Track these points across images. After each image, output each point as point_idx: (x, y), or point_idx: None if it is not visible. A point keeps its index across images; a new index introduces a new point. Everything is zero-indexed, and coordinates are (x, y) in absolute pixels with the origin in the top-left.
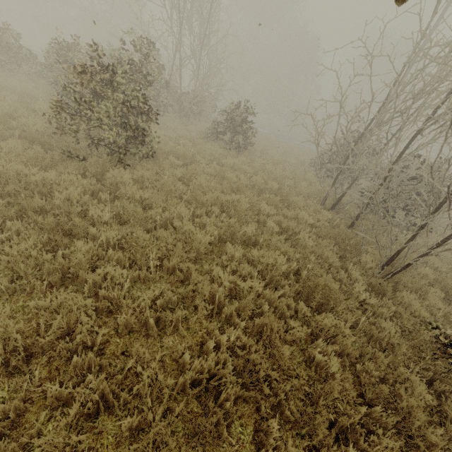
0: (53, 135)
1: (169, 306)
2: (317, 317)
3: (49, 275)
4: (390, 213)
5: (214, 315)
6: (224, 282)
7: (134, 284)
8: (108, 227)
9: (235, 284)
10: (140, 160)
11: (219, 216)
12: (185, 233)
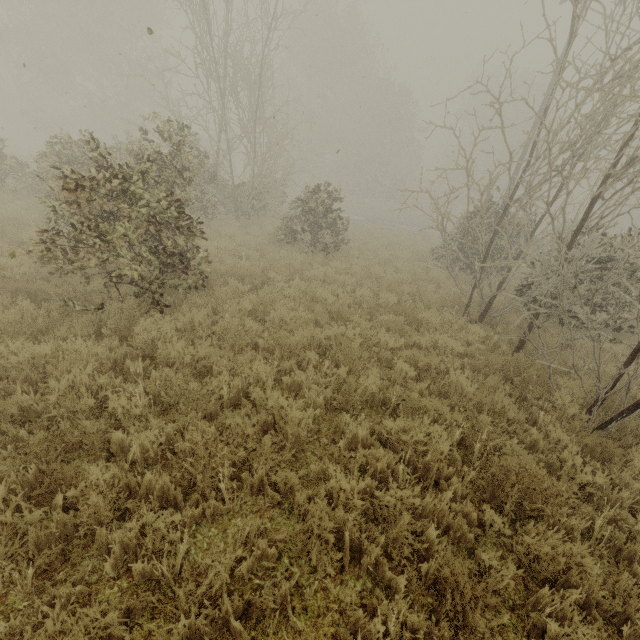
0: (50, 276)
1: (264, 565)
2: (526, 539)
3: (35, 558)
4: (587, 325)
5: (345, 566)
6: (354, 499)
7: (197, 530)
8: (142, 429)
9: (369, 490)
10: (186, 292)
11: (319, 365)
12: (271, 407)
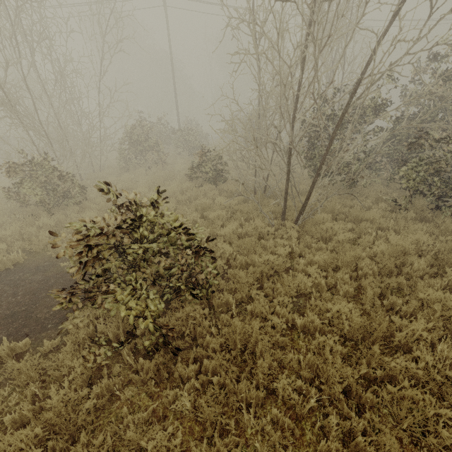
0: None
1: None
2: None
3: None
4: None
5: None
6: None
7: None
8: None
9: None
10: None
11: None
12: None
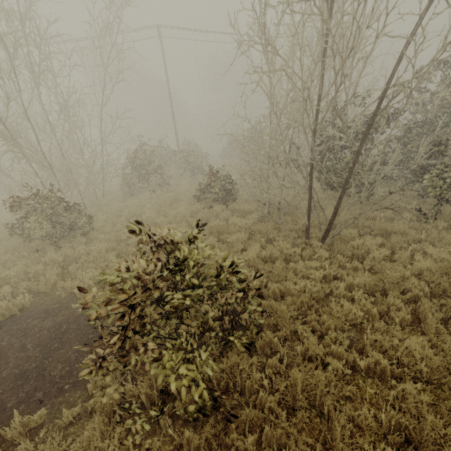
0: None
1: None
2: None
3: None
4: None
5: None
6: None
7: None
8: None
9: None
10: None
11: None
12: None
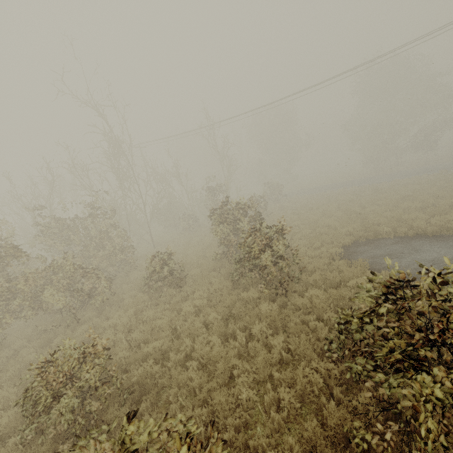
0: None
1: None
2: None
3: None
4: None
5: None
6: None
7: None
8: None
9: None
10: None
11: None
12: None
